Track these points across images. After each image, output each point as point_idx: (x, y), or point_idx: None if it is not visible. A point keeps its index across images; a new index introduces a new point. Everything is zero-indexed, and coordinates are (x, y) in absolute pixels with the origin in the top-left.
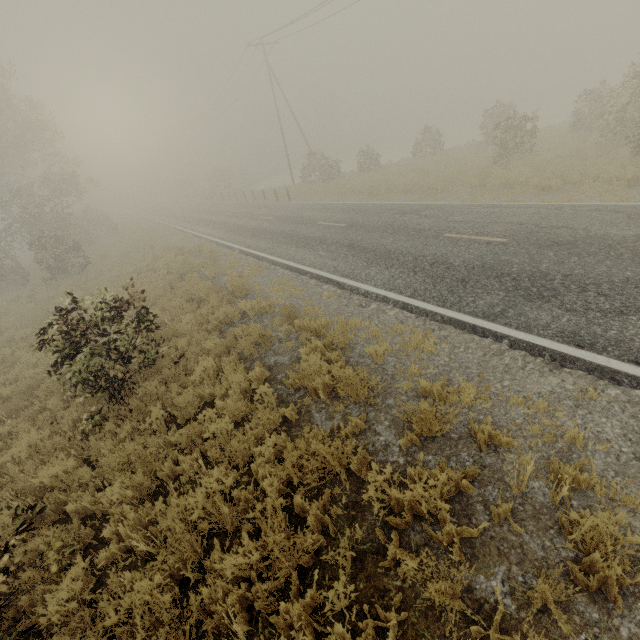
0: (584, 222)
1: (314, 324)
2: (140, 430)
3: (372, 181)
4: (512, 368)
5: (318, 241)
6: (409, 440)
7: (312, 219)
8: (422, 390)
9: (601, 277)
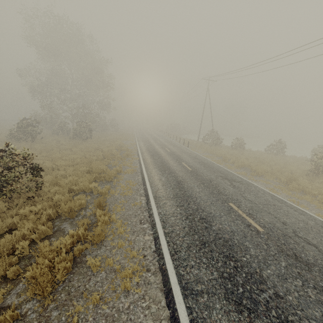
0: None
1: (100, 217)
2: None
3: (231, 154)
4: None
5: (170, 171)
6: None
7: (182, 159)
8: None
9: (307, 322)
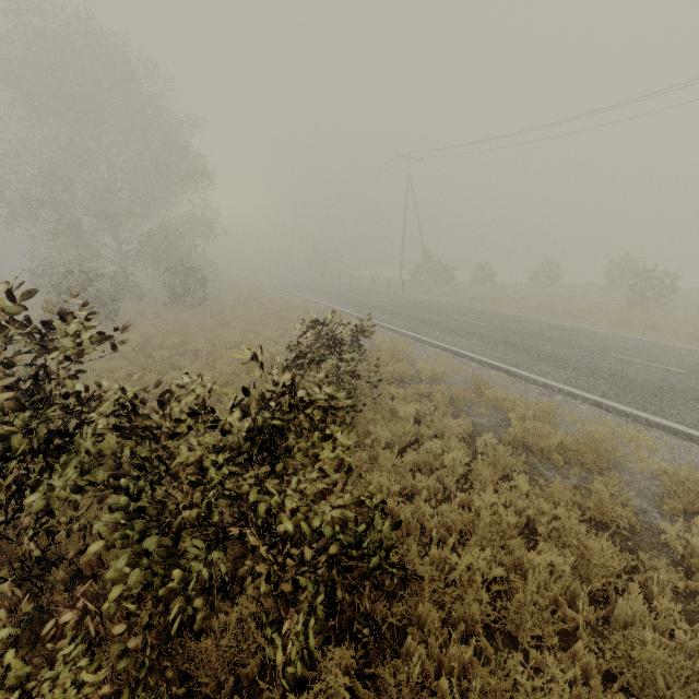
0: None
1: (510, 397)
2: (361, 445)
3: (492, 294)
4: None
5: (464, 332)
6: (671, 509)
7: (444, 312)
8: (661, 473)
9: None
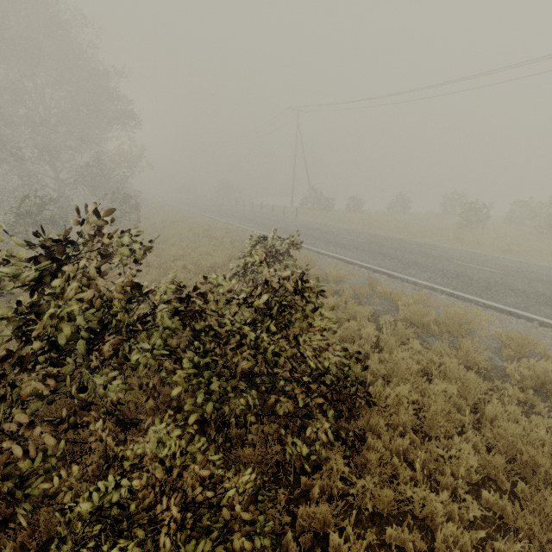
0: (550, 273)
1: (395, 291)
2: None
3: (363, 219)
4: (547, 335)
5: (351, 246)
6: (507, 356)
7: (333, 232)
8: (498, 335)
9: None
